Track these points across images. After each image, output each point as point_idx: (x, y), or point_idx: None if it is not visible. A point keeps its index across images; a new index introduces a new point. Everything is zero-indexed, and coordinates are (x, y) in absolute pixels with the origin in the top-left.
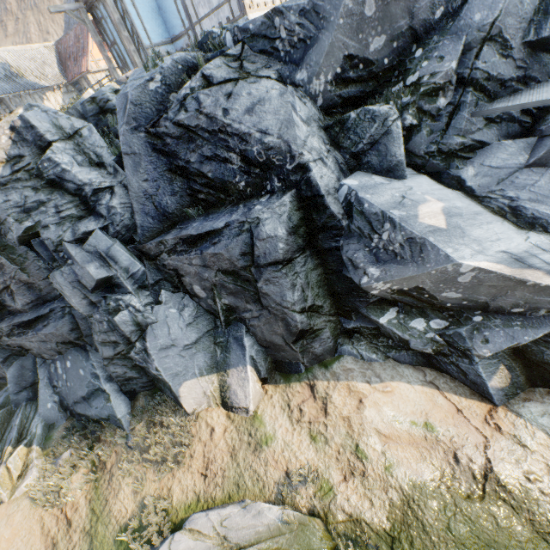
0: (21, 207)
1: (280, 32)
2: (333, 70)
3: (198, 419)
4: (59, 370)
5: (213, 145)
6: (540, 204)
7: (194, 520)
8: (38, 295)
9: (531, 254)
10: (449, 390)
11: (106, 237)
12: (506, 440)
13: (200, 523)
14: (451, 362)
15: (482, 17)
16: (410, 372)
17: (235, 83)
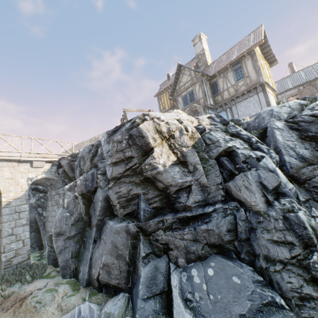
0: (223, 138)
1: None
2: None
3: None
4: (195, 279)
5: None
6: None
7: None
8: (203, 197)
9: None
10: None
11: (271, 161)
12: None
13: None
14: None
15: None
16: None
17: None
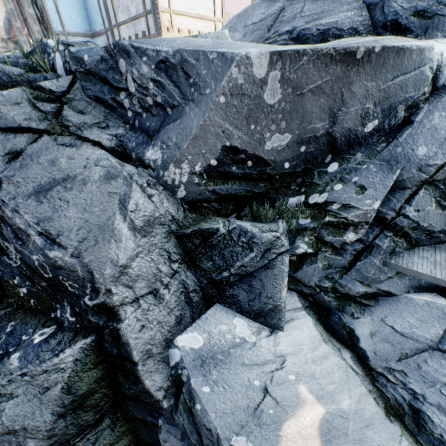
0: None
1: (128, 81)
2: (204, 160)
3: None
4: None
5: None
6: None
7: None
8: None
9: None
10: None
11: None
12: None
13: None
14: None
15: (428, 153)
16: None
17: (36, 137)
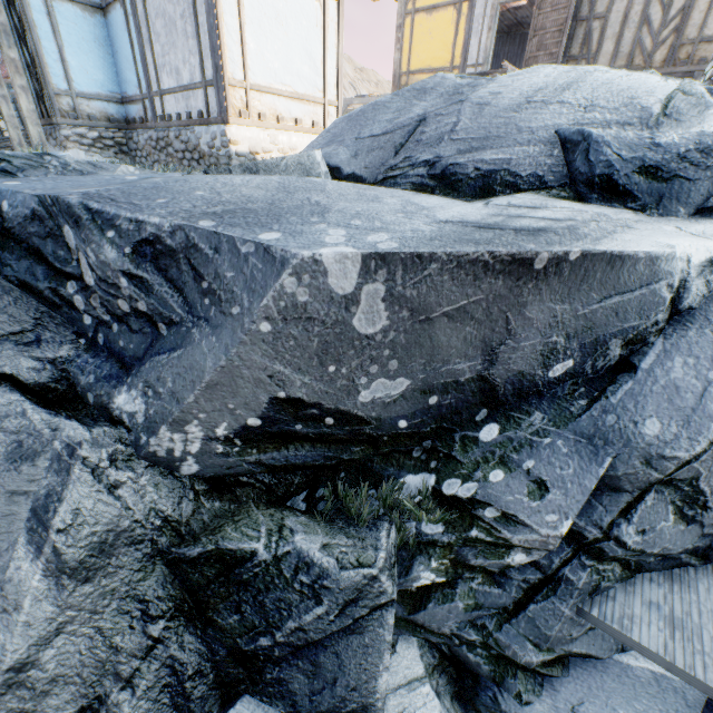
0: None
1: (82, 264)
2: (234, 418)
3: None
4: None
5: None
6: None
7: None
8: None
9: None
10: None
11: None
12: None
13: None
14: None
15: (664, 434)
16: None
17: None
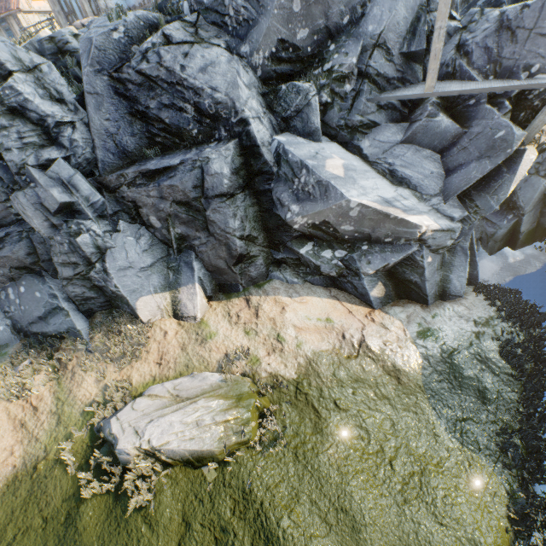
0: None
1: (229, 10)
2: (269, 49)
3: (153, 326)
4: (11, 296)
5: (171, 95)
6: (407, 169)
7: (152, 389)
8: None
9: (396, 200)
10: (345, 301)
11: (68, 166)
12: (376, 326)
13: (157, 390)
14: (348, 281)
15: (373, 29)
16: (320, 290)
17: (191, 46)
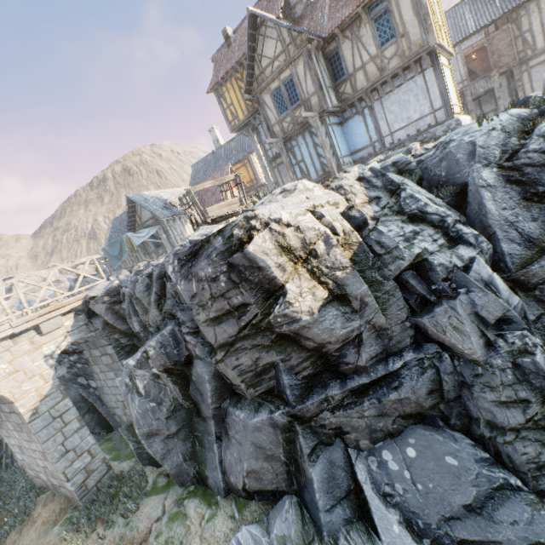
0: (402, 236)
1: None
2: None
3: None
4: (391, 465)
5: None
6: None
7: None
8: (382, 346)
9: None
10: None
11: (485, 264)
12: None
13: None
14: None
15: None
16: None
17: None
